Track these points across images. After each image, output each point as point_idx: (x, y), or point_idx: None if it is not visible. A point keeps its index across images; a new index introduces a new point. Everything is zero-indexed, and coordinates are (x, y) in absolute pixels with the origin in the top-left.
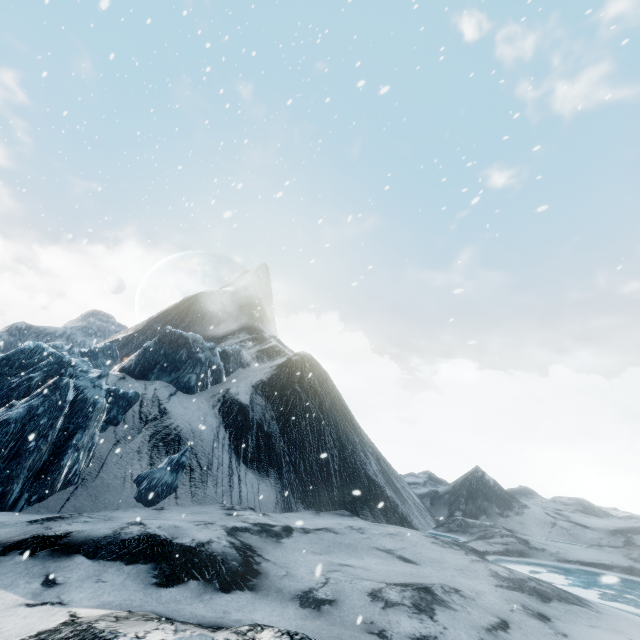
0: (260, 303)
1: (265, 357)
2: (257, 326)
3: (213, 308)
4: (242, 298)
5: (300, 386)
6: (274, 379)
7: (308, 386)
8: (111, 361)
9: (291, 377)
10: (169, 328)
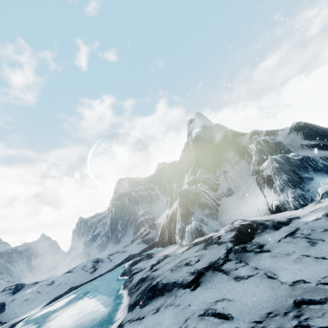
0: (223, 125)
1: (272, 135)
2: (239, 132)
3: (206, 139)
4: (212, 128)
5: (320, 130)
6: (306, 134)
7: (322, 128)
8: (207, 174)
9: (312, 129)
10: (257, 140)
